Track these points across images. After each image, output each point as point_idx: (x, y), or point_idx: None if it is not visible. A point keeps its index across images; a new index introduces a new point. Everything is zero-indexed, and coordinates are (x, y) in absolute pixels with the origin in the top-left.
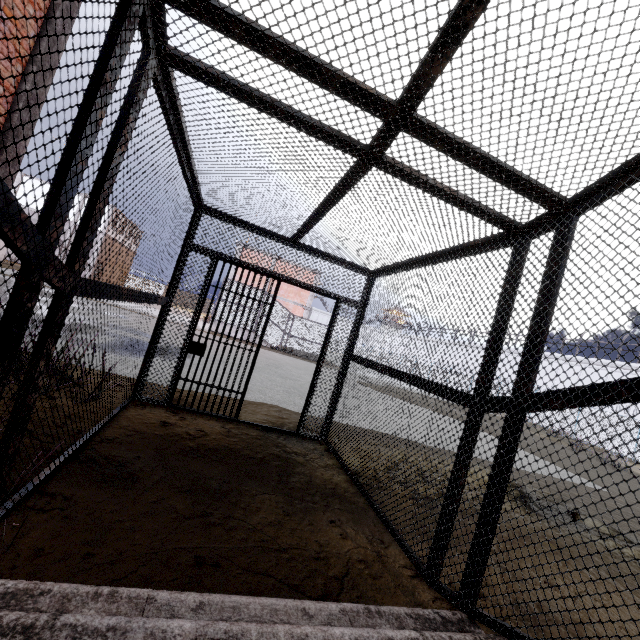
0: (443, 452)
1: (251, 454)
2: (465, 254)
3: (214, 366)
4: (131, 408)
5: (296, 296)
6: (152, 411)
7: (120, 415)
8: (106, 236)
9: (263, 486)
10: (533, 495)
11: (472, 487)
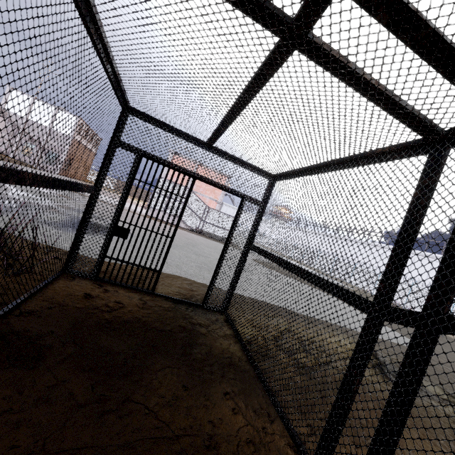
0: (316, 321)
1: (160, 326)
2: (368, 162)
3: (144, 243)
4: (60, 280)
5: (211, 193)
6: (79, 283)
7: (48, 287)
8: (73, 139)
9: (167, 359)
10: (386, 362)
11: (341, 356)
